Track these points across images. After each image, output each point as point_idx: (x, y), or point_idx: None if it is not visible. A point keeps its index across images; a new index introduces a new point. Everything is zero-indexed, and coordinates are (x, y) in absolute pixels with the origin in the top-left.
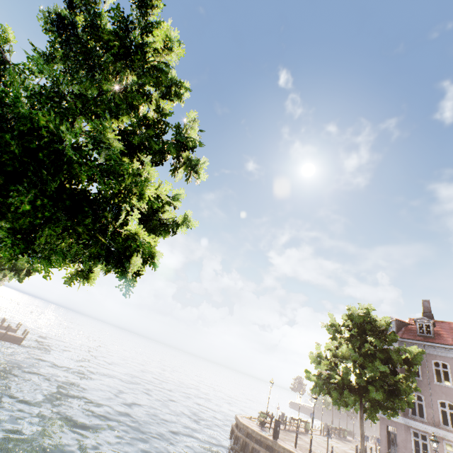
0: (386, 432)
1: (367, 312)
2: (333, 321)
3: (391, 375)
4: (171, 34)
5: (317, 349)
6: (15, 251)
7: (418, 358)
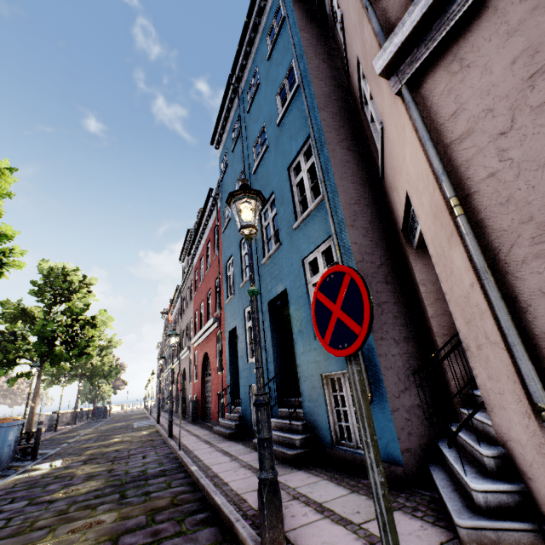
0: None
1: None
2: None
3: None
4: None
5: None
6: None
7: None
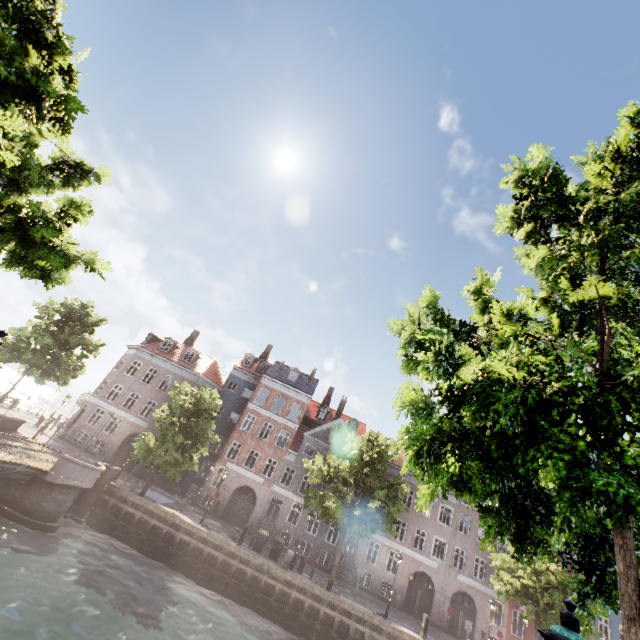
0: (82, 410)
1: (80, 305)
2: (51, 305)
3: (59, 350)
4: None
5: (27, 325)
6: None
7: (97, 347)
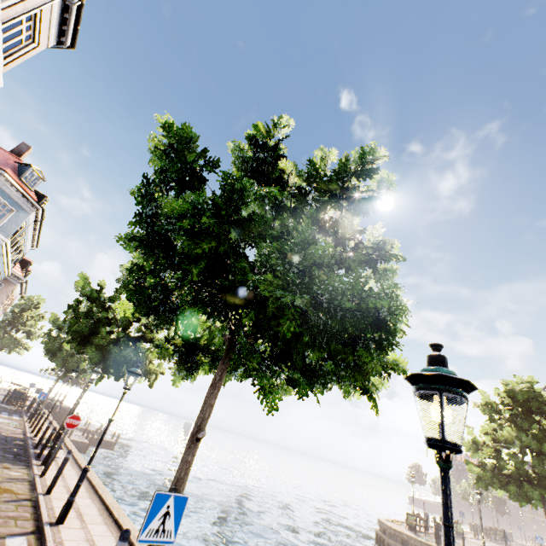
0: None
1: (530, 386)
2: (487, 399)
3: None
4: (391, 178)
5: (469, 433)
6: (308, 390)
7: None
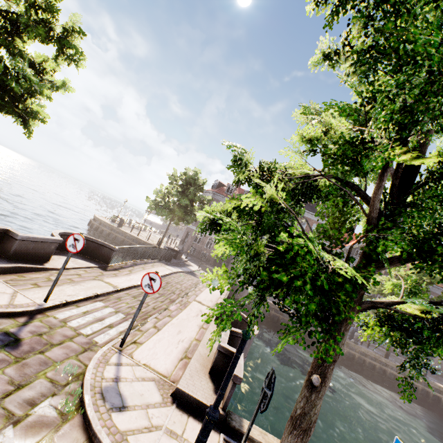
0: (187, 233)
1: (195, 174)
2: (175, 174)
3: (191, 206)
4: None
5: (161, 187)
6: None
7: (208, 202)
